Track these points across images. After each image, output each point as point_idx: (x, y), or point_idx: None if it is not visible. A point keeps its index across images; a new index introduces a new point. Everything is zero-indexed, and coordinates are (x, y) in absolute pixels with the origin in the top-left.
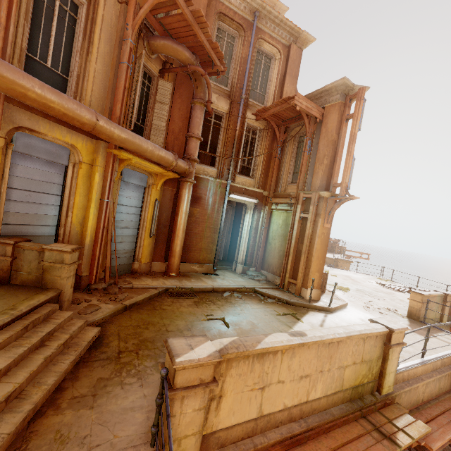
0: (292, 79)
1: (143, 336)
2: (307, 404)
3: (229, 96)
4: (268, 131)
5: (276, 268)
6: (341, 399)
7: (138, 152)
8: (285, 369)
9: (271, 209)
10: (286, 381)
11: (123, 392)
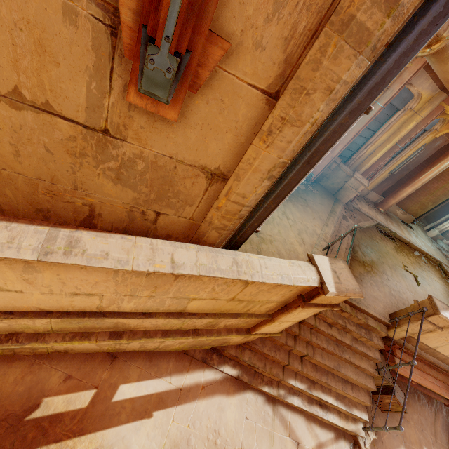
0: None
1: (371, 257)
2: None
3: None
4: None
5: None
6: None
7: None
8: None
9: None
10: None
11: (371, 288)
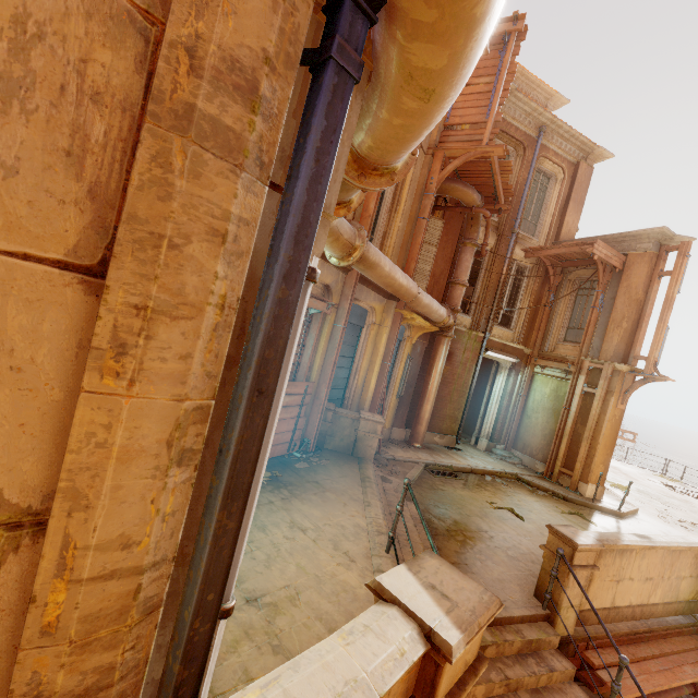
0: (576, 206)
1: (452, 517)
2: (647, 606)
3: (496, 228)
4: (538, 271)
5: (537, 450)
6: (674, 610)
7: (426, 313)
8: (636, 568)
9: (533, 372)
10: (635, 579)
11: (485, 566)
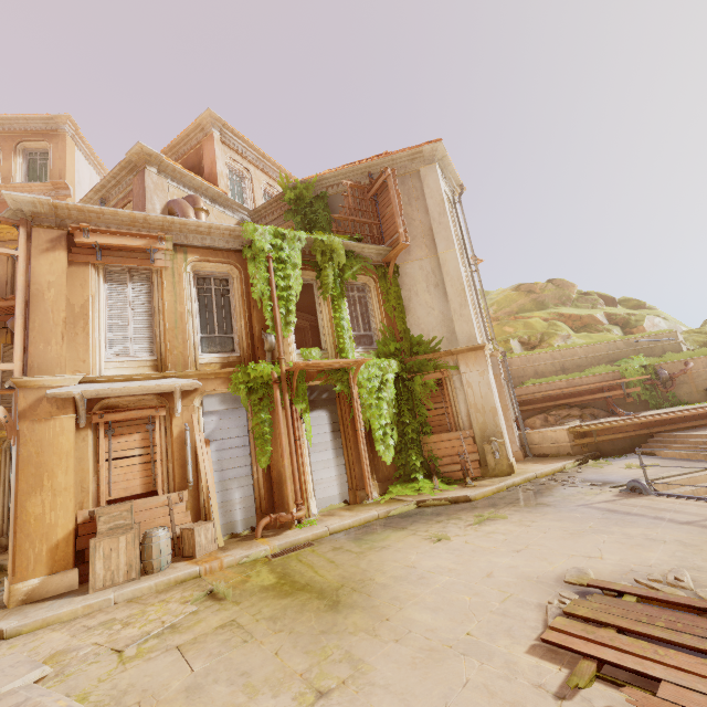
0: None
1: None
2: None
3: None
4: None
5: None
6: None
7: None
8: None
9: None
10: None
11: None
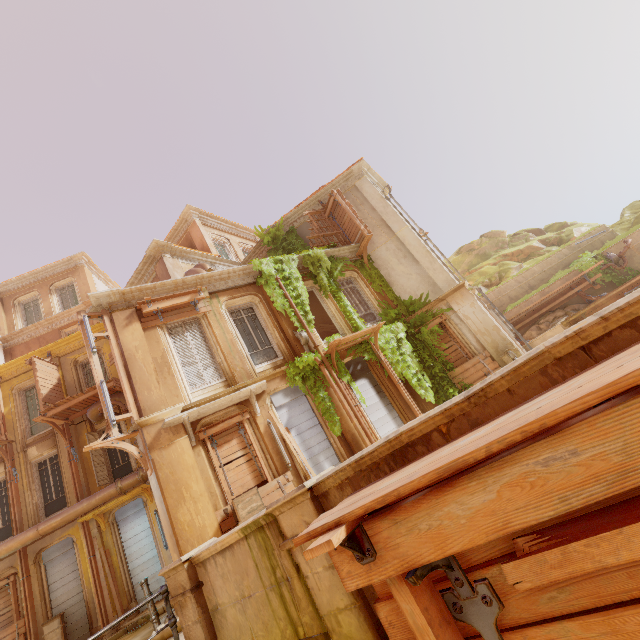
0: None
1: None
2: None
3: None
4: None
5: None
6: None
7: (83, 513)
8: None
9: None
10: None
11: None
